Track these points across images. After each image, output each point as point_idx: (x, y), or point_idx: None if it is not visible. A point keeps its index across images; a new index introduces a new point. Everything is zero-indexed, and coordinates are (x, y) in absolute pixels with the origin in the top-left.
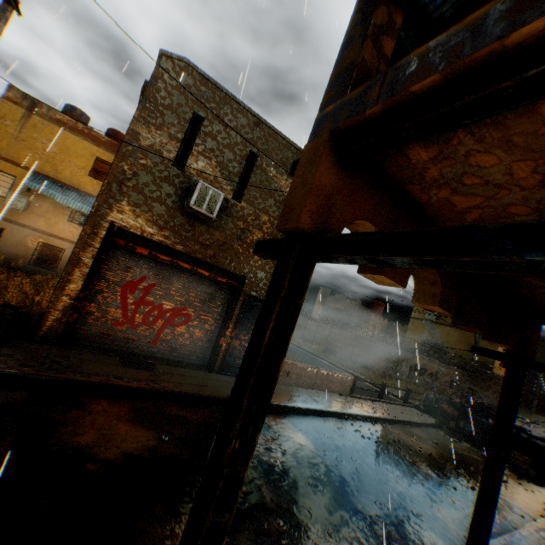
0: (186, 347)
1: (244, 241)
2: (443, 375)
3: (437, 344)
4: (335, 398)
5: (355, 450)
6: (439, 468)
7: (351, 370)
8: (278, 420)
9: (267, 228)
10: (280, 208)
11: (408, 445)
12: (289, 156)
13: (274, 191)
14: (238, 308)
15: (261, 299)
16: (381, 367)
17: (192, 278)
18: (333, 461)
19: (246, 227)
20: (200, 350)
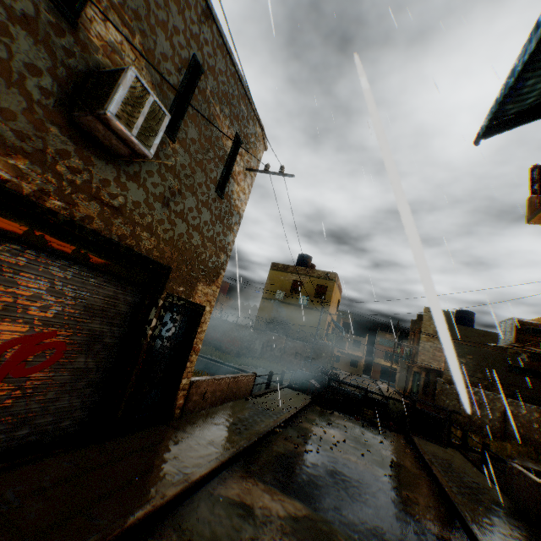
0: (53, 409)
1: (173, 209)
2: (290, 349)
3: (283, 321)
4: (249, 408)
5: (325, 479)
6: (363, 456)
7: (205, 355)
8: (245, 484)
9: (202, 194)
10: (219, 167)
11: (329, 440)
12: (235, 93)
13: (215, 138)
14: (156, 319)
15: (186, 300)
16: (236, 347)
17: (73, 270)
18: (339, 518)
19: (177, 186)
20: (81, 404)
